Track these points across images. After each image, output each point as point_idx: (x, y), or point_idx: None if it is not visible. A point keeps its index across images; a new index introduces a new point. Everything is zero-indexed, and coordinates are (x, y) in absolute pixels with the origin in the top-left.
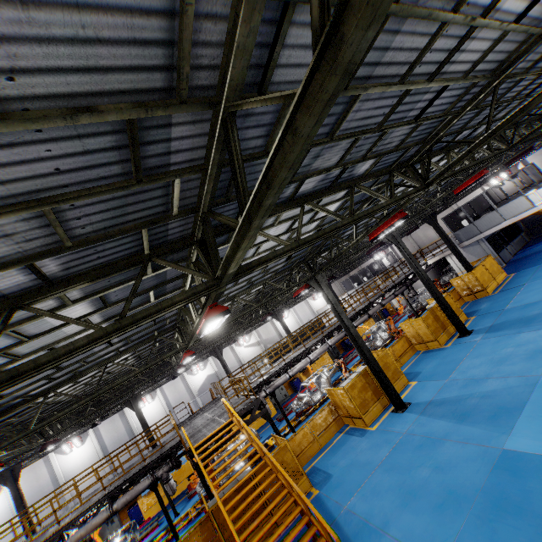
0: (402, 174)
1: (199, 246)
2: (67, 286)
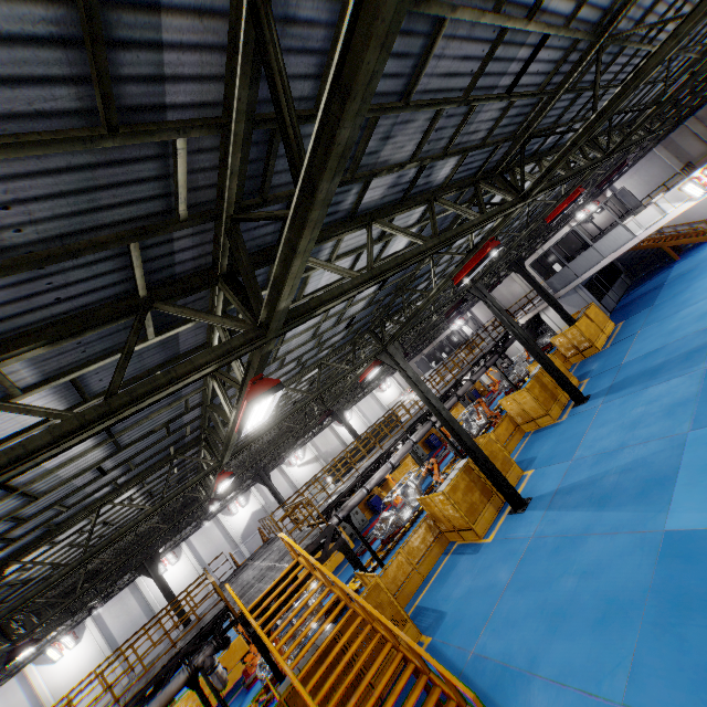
0: (491, 186)
1: (226, 281)
2: (5, 353)
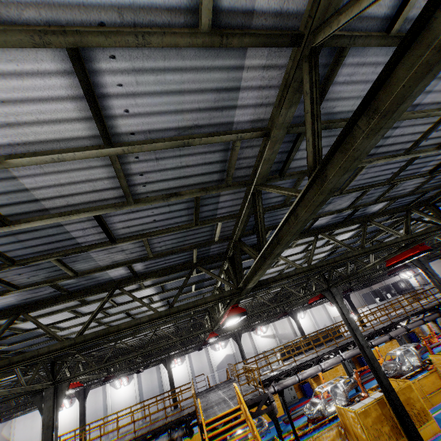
0: (421, 212)
1: (230, 261)
2: (144, 279)
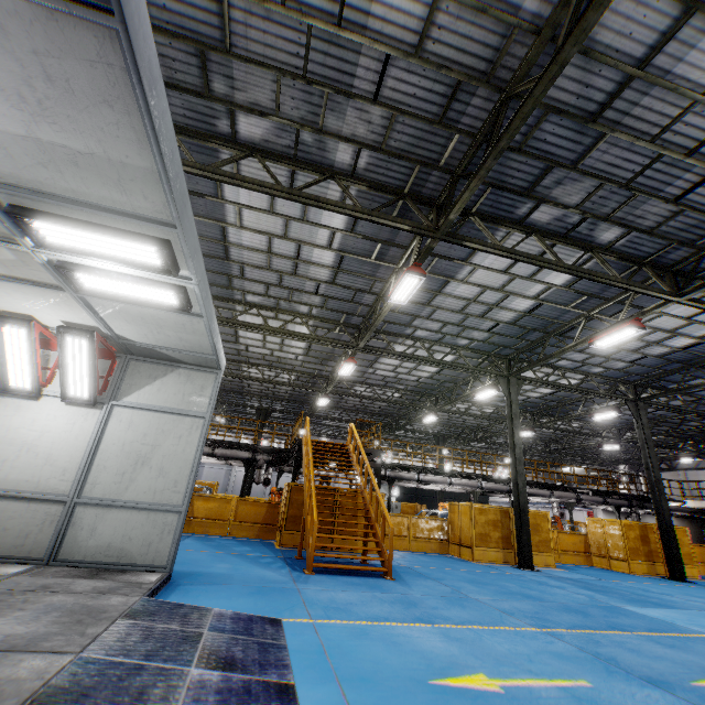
0: (654, 273)
1: (437, 207)
2: (358, 181)
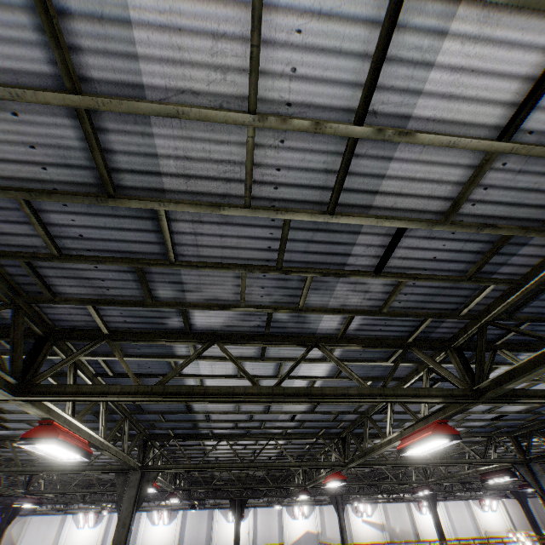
0: None
1: (456, 352)
2: (349, 343)
